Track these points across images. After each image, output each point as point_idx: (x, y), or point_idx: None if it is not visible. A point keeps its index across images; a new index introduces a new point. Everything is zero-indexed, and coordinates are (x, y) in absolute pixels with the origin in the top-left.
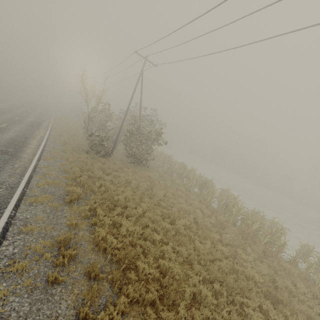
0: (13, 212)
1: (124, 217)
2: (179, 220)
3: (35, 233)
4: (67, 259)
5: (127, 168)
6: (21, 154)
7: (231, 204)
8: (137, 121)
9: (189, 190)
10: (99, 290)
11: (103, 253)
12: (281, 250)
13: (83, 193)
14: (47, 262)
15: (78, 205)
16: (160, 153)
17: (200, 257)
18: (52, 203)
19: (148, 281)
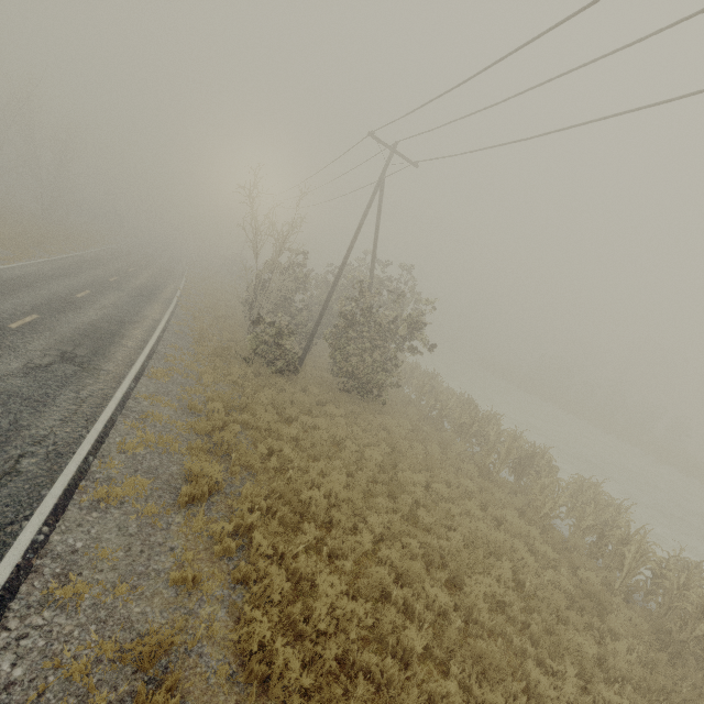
0: (43, 530)
1: (324, 558)
2: (473, 576)
3: (85, 605)
4: None
5: (334, 406)
6: (103, 363)
7: (617, 533)
8: (364, 293)
9: (489, 474)
10: None
11: (260, 694)
12: None
13: (226, 475)
14: None
15: (208, 511)
16: (411, 367)
17: None
18: (146, 506)
19: None
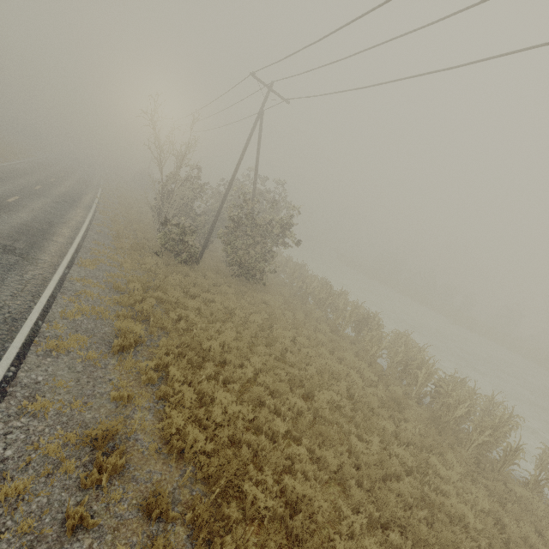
0: (11, 369)
1: (220, 383)
2: (321, 391)
3: (51, 414)
4: (108, 475)
5: (227, 287)
6: (39, 254)
7: (415, 363)
8: (249, 201)
9: (337, 331)
10: (166, 548)
11: (178, 459)
12: (511, 461)
13: (147, 333)
14: (68, 480)
15: (135, 356)
16: (285, 259)
17: (361, 472)
18: (88, 353)
19: (263, 522)
